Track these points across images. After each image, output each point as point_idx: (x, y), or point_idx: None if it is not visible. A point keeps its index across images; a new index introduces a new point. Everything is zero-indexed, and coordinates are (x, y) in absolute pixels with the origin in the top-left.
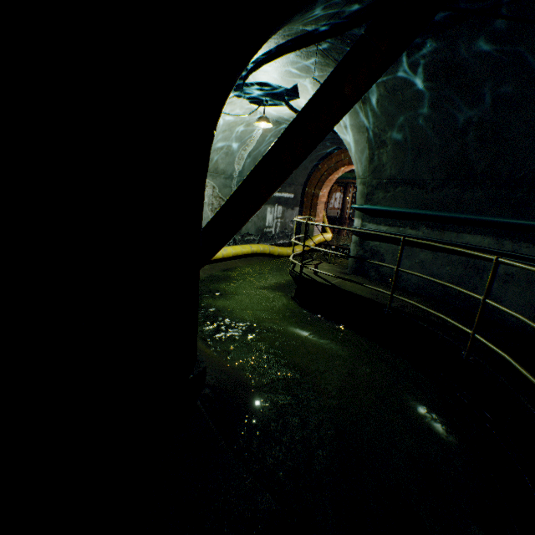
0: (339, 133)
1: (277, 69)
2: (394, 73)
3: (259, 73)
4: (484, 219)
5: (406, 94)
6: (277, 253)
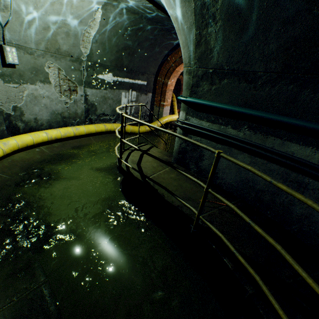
0: (165, 6)
1: None
2: None
3: None
4: None
5: None
6: (130, 131)
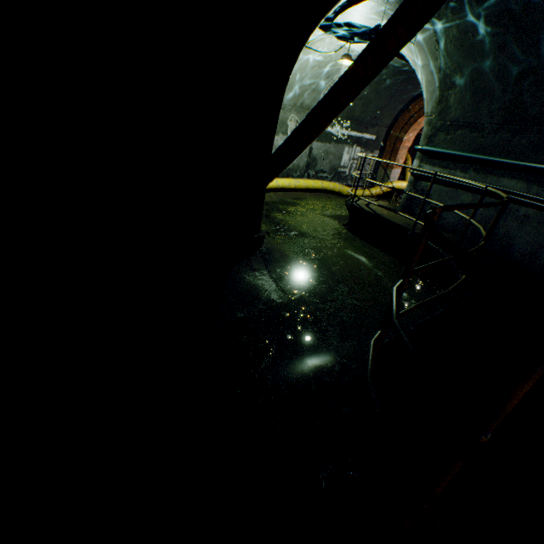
0: (416, 72)
1: (359, 12)
2: (465, 15)
3: (344, 16)
4: (520, 164)
5: (476, 35)
6: (346, 193)
